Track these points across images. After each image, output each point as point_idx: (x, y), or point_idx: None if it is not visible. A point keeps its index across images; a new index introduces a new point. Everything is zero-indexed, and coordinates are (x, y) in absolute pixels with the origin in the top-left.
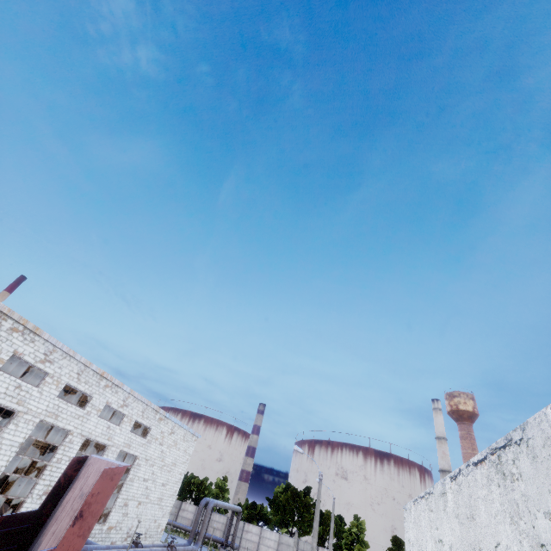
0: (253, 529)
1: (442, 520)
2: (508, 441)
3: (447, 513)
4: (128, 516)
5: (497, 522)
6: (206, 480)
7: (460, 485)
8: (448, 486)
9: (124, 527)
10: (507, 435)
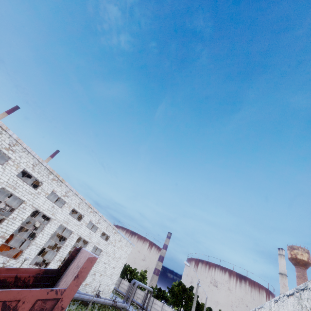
0: (158, 303)
1: None
2: (305, 286)
3: None
4: (95, 280)
5: None
6: (135, 270)
7: (279, 306)
8: (273, 305)
9: (93, 285)
10: (305, 283)
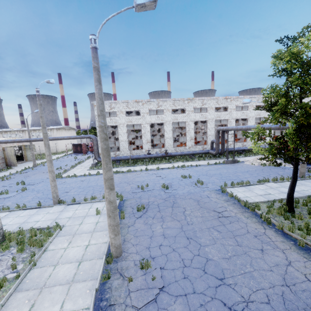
0: None
1: None
2: None
3: None
4: None
5: None
6: None
7: None
8: None
9: None
10: None
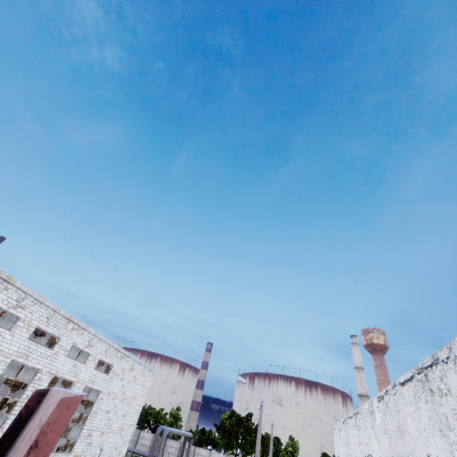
0: (203, 452)
1: (370, 436)
2: (435, 360)
3: (375, 430)
4: (92, 446)
5: (426, 435)
6: (161, 411)
7: (387, 404)
8: (376, 406)
9: (88, 455)
10: (433, 355)
